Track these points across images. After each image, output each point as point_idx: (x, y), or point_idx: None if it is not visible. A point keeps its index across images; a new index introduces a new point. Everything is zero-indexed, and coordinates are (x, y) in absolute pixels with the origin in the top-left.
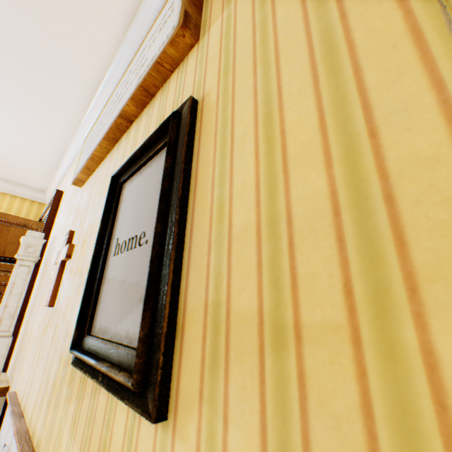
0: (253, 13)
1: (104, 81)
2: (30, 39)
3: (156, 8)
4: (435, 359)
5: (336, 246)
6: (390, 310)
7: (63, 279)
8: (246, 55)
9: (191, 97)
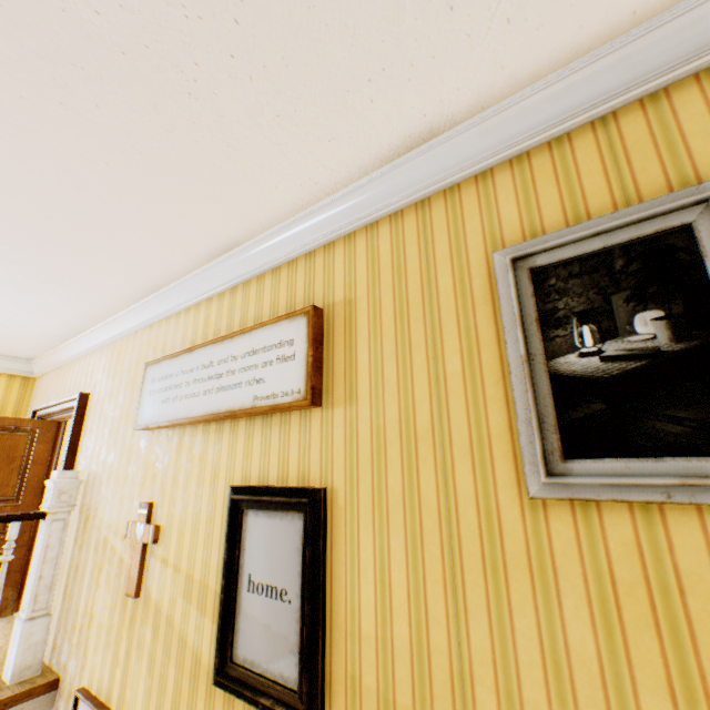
0: (372, 450)
1: (170, 289)
2: (79, 254)
3: (256, 265)
4: None
5: (411, 670)
6: (425, 705)
7: (148, 564)
8: (367, 488)
9: (323, 488)
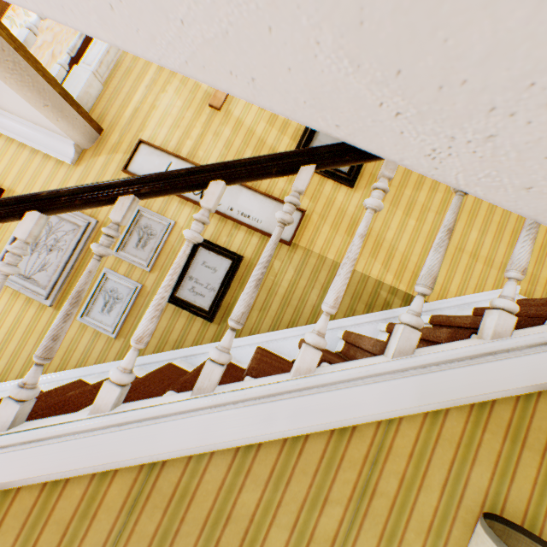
0: None
1: None
2: None
3: None
4: (403, 192)
5: (401, 178)
6: (402, 187)
7: (231, 98)
8: None
9: None
